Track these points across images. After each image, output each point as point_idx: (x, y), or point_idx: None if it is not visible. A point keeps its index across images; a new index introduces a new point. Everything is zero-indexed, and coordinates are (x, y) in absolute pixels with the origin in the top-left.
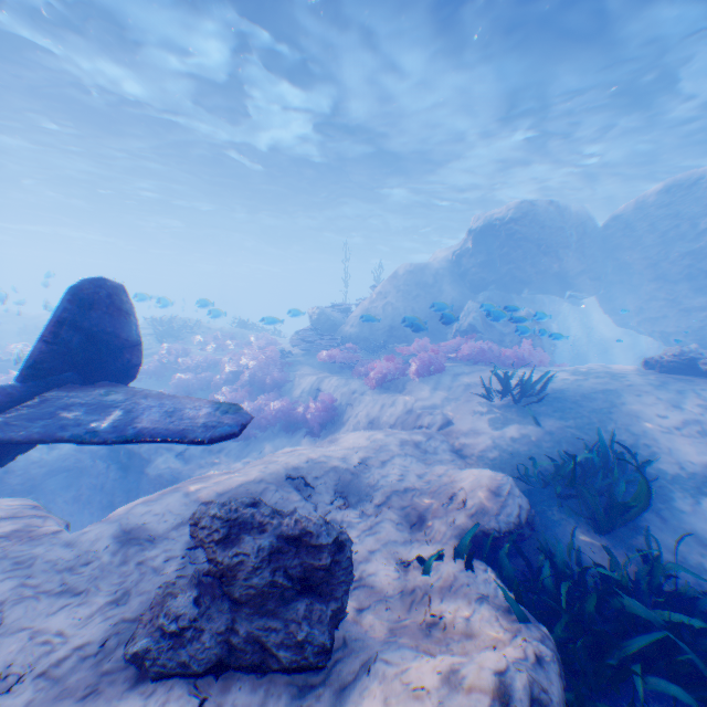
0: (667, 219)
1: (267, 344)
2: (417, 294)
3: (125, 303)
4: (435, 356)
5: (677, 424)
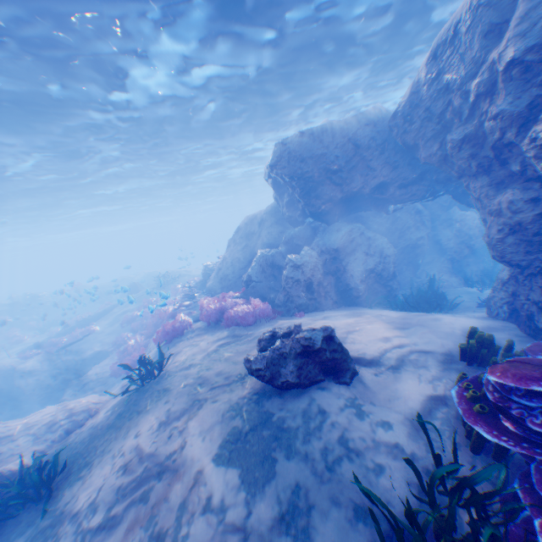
0: (440, 95)
1: None
2: (245, 244)
3: None
4: (172, 325)
5: (127, 450)
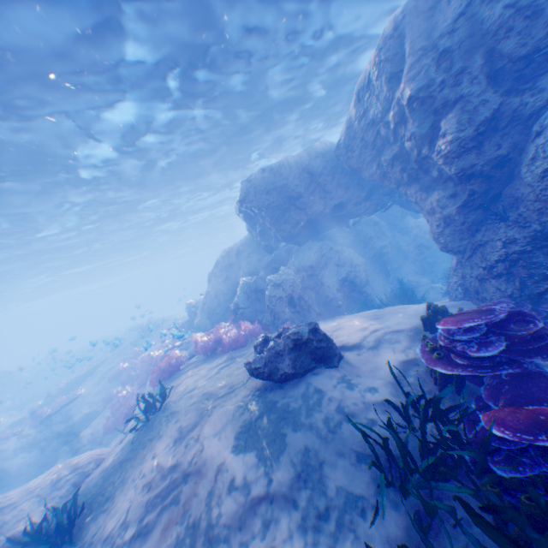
0: (368, 127)
1: None
2: (226, 276)
3: None
4: (168, 361)
5: (147, 470)
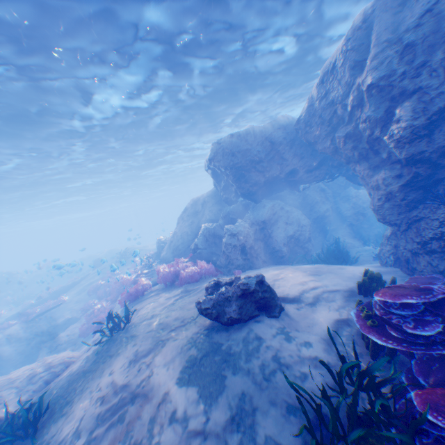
0: (328, 107)
1: None
2: (191, 220)
3: None
4: (135, 287)
5: (103, 385)
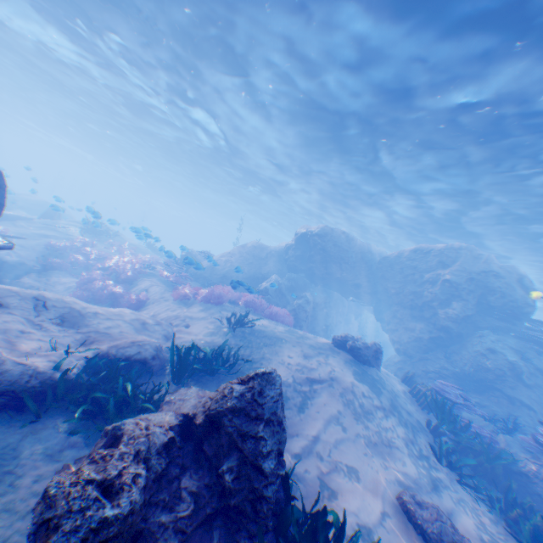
0: (410, 268)
1: (148, 260)
2: (251, 261)
3: (0, 181)
4: (219, 293)
5: (291, 362)
